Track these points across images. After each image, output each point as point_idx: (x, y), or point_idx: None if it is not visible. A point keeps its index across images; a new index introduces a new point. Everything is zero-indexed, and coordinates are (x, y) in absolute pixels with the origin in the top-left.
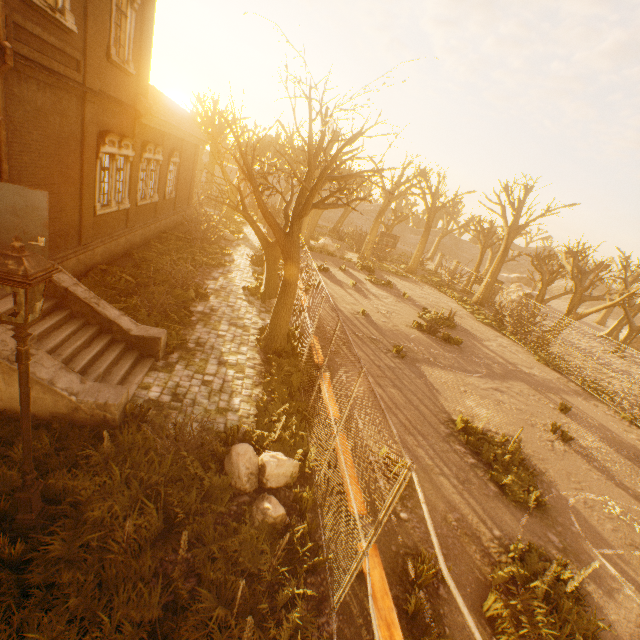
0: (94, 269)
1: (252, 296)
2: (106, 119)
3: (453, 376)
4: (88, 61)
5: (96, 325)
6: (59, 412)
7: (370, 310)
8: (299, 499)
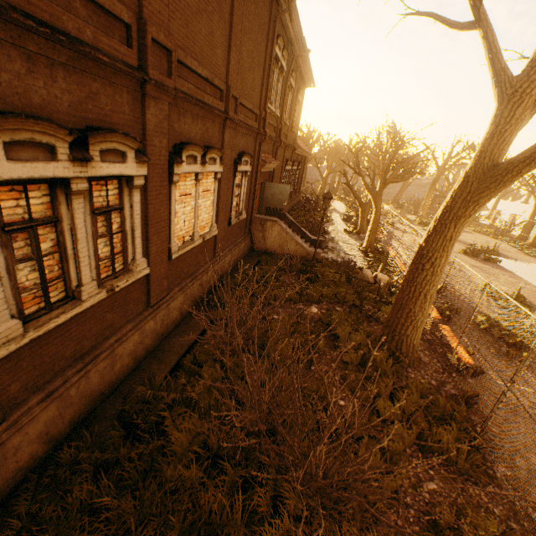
0: None
1: (349, 234)
2: (287, 155)
3: (486, 274)
4: (288, 134)
5: (300, 235)
6: (302, 255)
7: None
8: (392, 285)
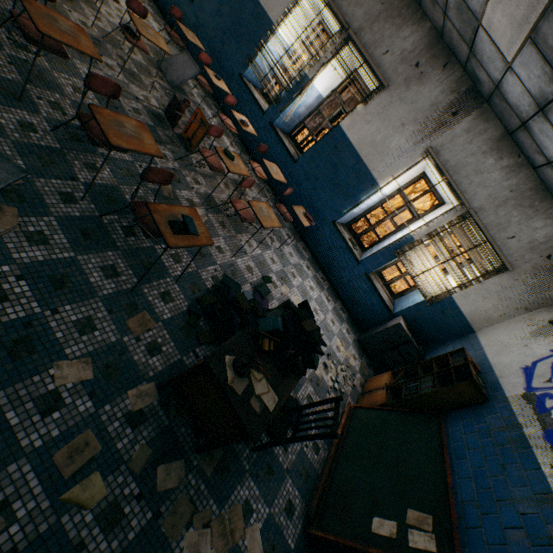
0: None
1: None
2: None
3: None
4: None
5: None
6: None
7: None
8: None
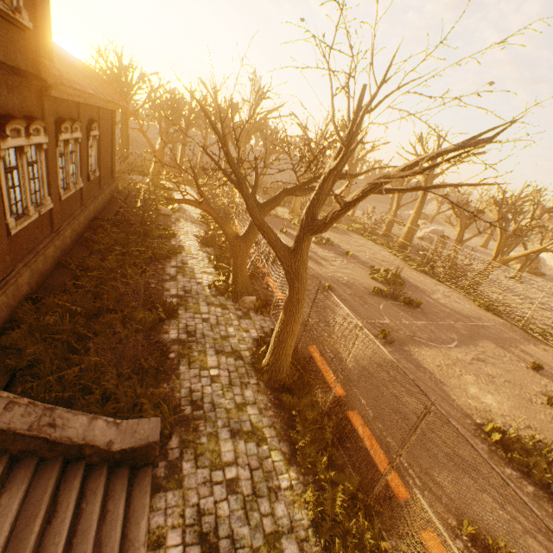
0: (21, 306)
1: (221, 296)
2: (0, 98)
3: (440, 354)
4: None
5: (56, 459)
6: None
7: (331, 281)
8: None
